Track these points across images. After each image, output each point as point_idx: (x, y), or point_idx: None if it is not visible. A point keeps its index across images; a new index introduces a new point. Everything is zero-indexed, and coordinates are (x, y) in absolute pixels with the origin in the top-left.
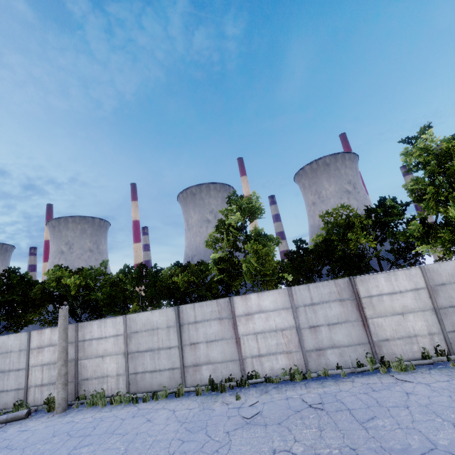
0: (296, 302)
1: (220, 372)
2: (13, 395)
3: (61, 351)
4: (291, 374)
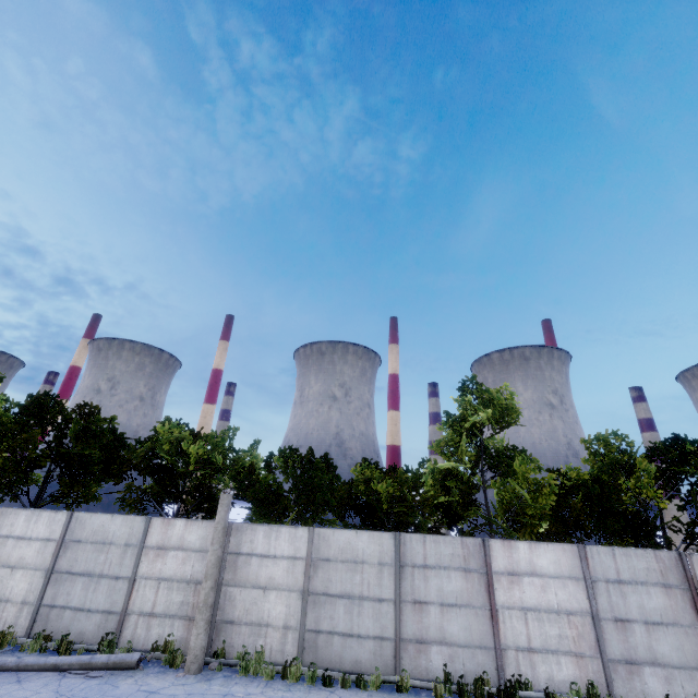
0: (592, 572)
1: (462, 664)
2: (98, 621)
3: (214, 563)
4: (590, 695)
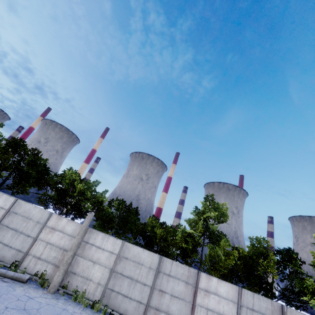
0: (242, 301)
1: None
2: (13, 253)
3: (76, 244)
4: None
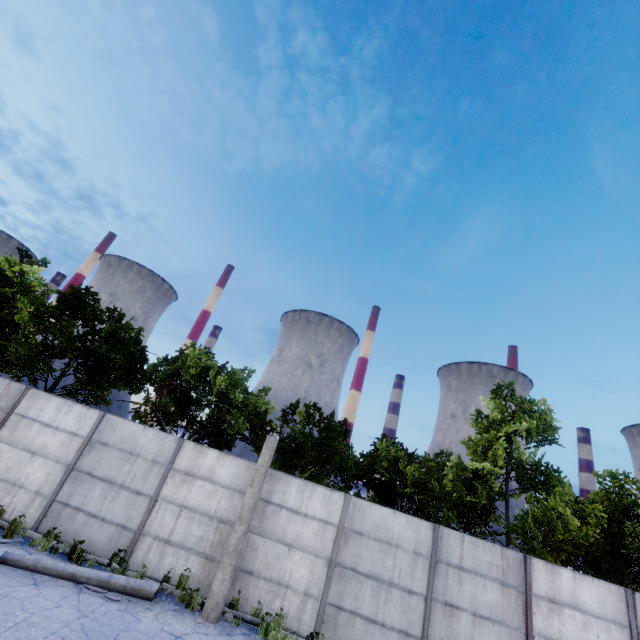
0: None
1: None
2: (111, 533)
3: (251, 507)
4: None
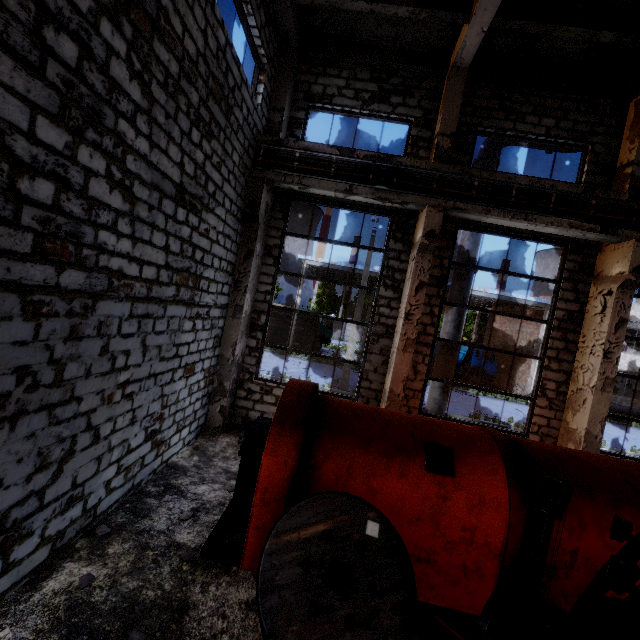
0: None
1: None
2: None
3: None
4: None
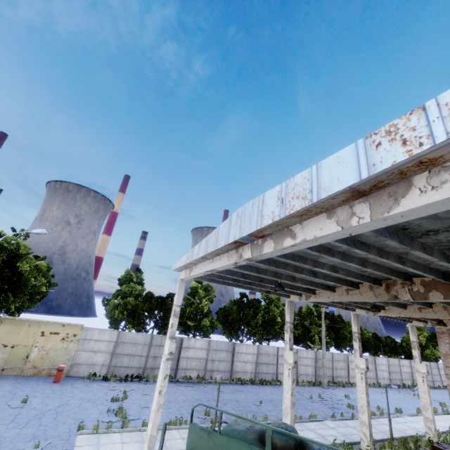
0: None
1: (439, 384)
2: (399, 381)
3: None
4: None
